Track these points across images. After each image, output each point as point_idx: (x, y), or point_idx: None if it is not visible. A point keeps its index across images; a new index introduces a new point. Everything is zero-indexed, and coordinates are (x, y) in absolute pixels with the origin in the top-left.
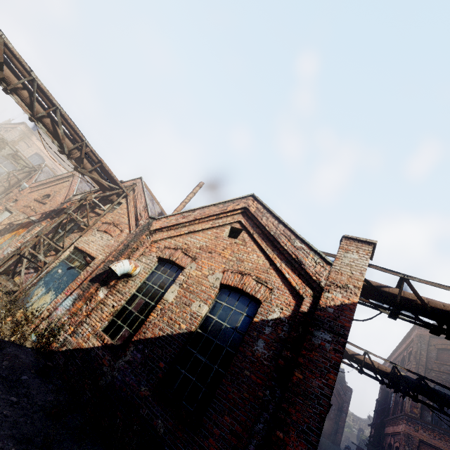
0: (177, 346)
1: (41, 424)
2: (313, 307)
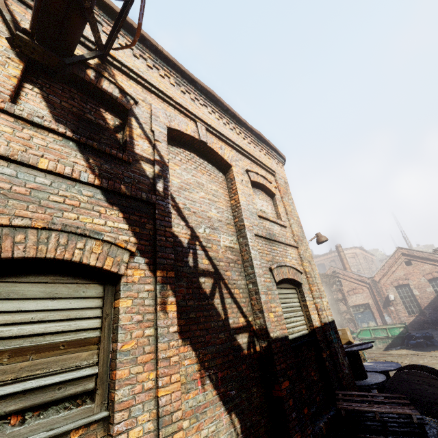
0: (437, 301)
1: None
2: None
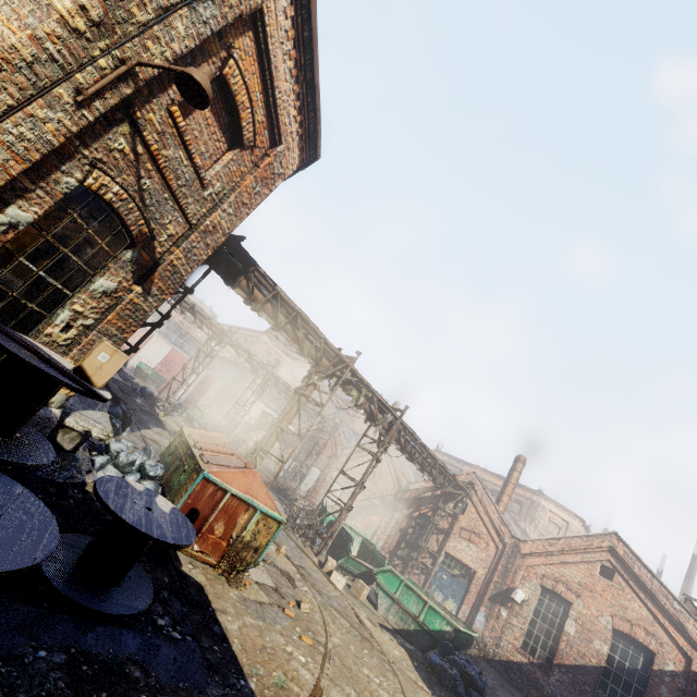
0: (595, 676)
1: None
2: None
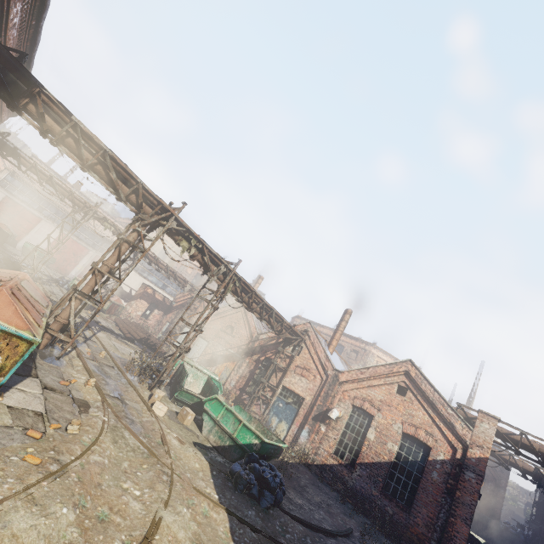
0: (386, 470)
1: (341, 507)
2: (463, 456)
